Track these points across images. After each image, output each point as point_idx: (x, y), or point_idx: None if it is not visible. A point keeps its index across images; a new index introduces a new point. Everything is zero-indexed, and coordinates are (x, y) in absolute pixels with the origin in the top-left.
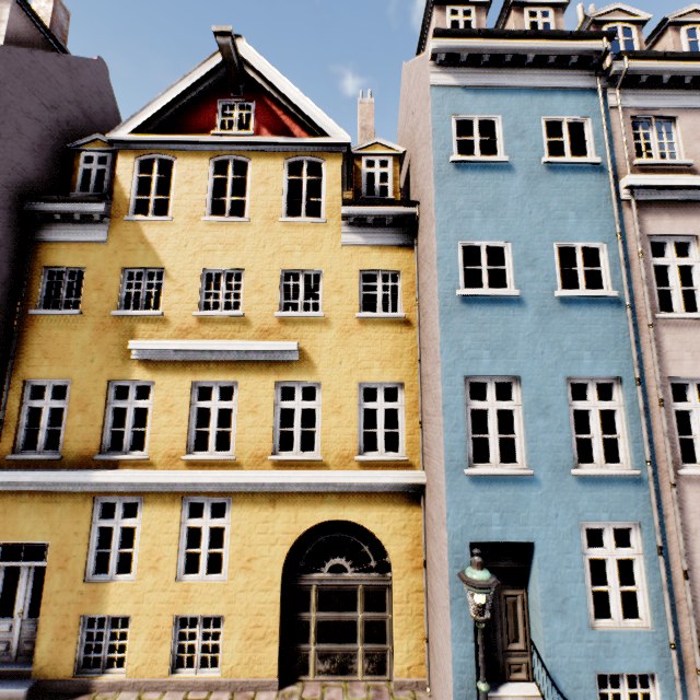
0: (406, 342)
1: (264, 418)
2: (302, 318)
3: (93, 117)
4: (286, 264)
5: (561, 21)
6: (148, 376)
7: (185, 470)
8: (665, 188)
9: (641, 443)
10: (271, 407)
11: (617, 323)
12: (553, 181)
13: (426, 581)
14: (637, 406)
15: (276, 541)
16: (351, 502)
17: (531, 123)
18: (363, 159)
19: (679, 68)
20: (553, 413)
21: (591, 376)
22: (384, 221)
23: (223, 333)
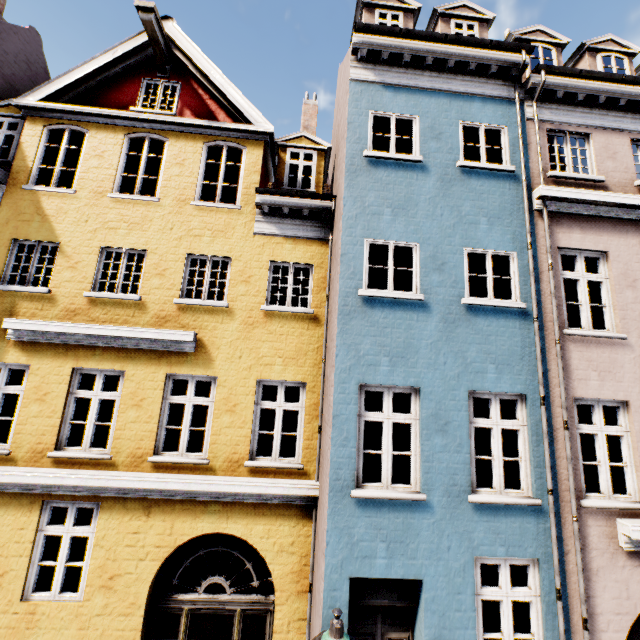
0: (312, 340)
1: (149, 413)
2: (204, 307)
3: (17, 84)
4: (193, 248)
5: (486, 35)
6: (23, 359)
7: (49, 469)
8: (577, 202)
9: (543, 468)
10: (159, 401)
11: (524, 336)
12: (467, 185)
13: (309, 608)
14: (540, 427)
15: (145, 556)
16: (236, 513)
17: (448, 125)
18: (288, 150)
19: (594, 87)
20: (453, 431)
21: (494, 391)
22: (301, 213)
23: (115, 316)
